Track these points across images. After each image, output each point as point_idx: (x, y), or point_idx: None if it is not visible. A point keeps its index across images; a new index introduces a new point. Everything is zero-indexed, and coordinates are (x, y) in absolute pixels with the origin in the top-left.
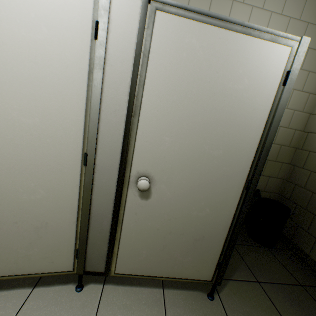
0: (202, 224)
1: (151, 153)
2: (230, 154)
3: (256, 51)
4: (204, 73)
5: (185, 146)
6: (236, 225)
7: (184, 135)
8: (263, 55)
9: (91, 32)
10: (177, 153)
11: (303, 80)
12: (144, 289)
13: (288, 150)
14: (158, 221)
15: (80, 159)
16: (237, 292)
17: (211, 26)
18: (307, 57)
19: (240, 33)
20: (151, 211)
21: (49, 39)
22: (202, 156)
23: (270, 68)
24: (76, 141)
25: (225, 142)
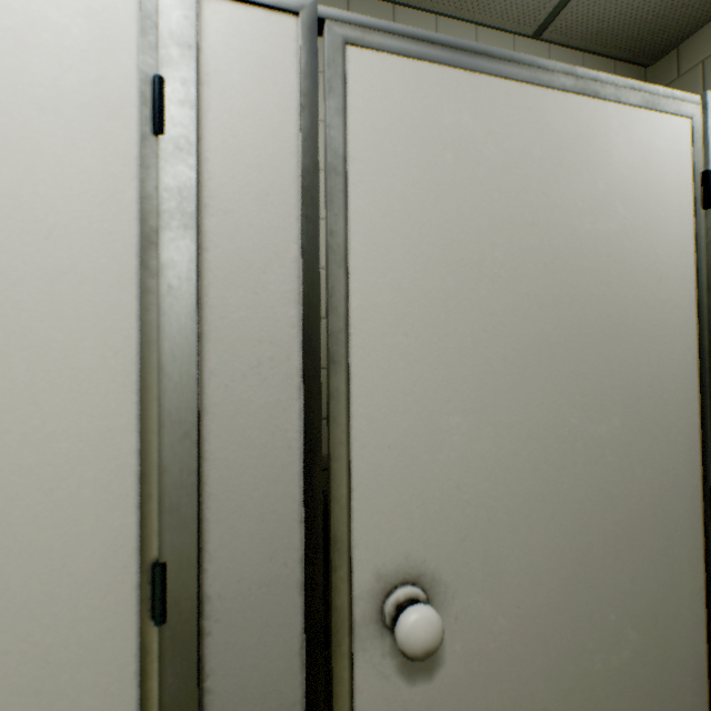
0: (631, 697)
1: (411, 485)
2: (641, 421)
3: (622, 133)
4: (512, 201)
5: (515, 432)
6: None
7: (503, 394)
8: (638, 141)
9: (137, 114)
10: (497, 462)
11: None
12: None
13: None
14: None
15: (134, 598)
16: None
17: (500, 80)
18: None
19: (573, 94)
20: None
21: None
22: (569, 451)
23: (664, 171)
24: (109, 524)
25: (620, 390)
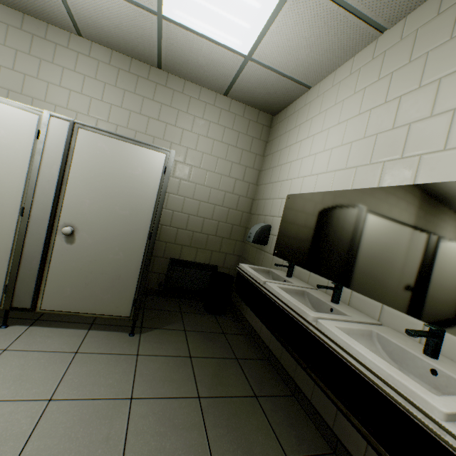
0: (118, 266)
1: (75, 210)
2: (135, 214)
3: (145, 154)
4: (112, 163)
5: (102, 207)
6: (145, 267)
7: (101, 199)
8: (149, 157)
9: (35, 135)
10: (96, 211)
11: (243, 173)
12: (70, 329)
13: (239, 229)
14: (82, 262)
15: (19, 211)
16: (160, 334)
17: (114, 139)
18: (243, 155)
19: (133, 144)
20: (76, 253)
21: (5, 137)
22: (114, 214)
23: (155, 164)
24: (17, 199)
25: (131, 206)
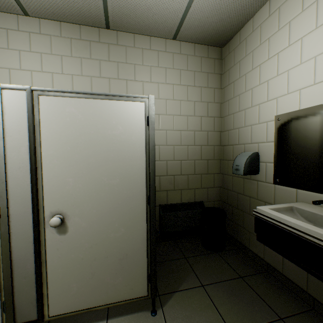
0: (122, 243)
1: (59, 194)
2: (127, 180)
3: (121, 108)
4: (87, 128)
5: (88, 182)
6: (151, 236)
7: (84, 173)
8: (127, 110)
9: None
10: (82, 189)
11: (206, 109)
12: None
13: (214, 162)
14: (81, 251)
15: None
16: (181, 300)
17: (83, 99)
18: (202, 93)
19: (105, 100)
20: (72, 243)
21: None
22: (104, 187)
23: (135, 117)
24: None
25: (120, 172)
